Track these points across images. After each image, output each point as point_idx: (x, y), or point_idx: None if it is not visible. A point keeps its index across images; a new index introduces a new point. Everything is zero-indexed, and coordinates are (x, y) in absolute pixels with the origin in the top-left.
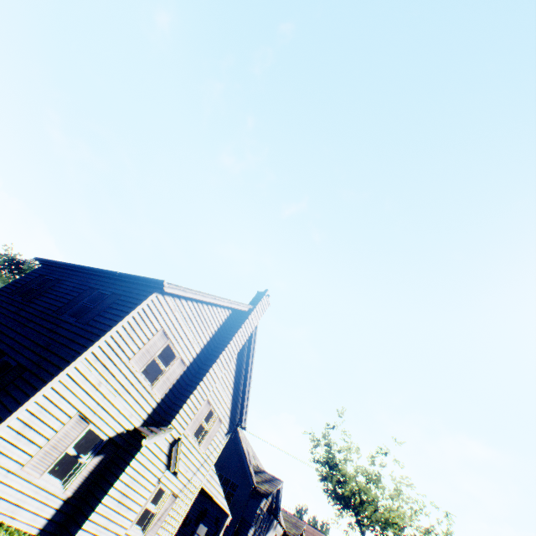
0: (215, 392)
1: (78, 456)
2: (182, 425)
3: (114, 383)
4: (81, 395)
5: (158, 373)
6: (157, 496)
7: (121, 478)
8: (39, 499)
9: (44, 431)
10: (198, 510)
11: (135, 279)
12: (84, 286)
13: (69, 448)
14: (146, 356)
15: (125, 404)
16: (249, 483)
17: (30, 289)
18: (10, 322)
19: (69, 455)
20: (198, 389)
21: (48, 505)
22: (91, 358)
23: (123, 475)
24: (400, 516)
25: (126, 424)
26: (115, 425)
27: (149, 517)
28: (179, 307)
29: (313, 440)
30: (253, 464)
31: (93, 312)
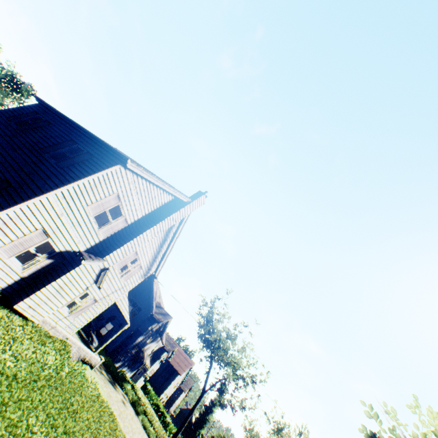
0: (143, 248)
1: (36, 254)
2: (112, 261)
3: (72, 217)
4: (47, 218)
5: (108, 220)
6: (84, 296)
7: (62, 278)
8: (5, 271)
9: (17, 232)
10: (111, 314)
11: (108, 148)
12: (67, 136)
13: (32, 248)
14: (100, 207)
15: (77, 233)
16: (149, 311)
17: (24, 121)
18: (4, 143)
19: (31, 252)
20: (132, 242)
21: (10, 276)
22: (60, 196)
23: (64, 277)
24: (238, 362)
25: (74, 246)
26: (67, 244)
27: (75, 307)
28: (135, 182)
29: (203, 302)
30: (157, 301)
31: (69, 161)
